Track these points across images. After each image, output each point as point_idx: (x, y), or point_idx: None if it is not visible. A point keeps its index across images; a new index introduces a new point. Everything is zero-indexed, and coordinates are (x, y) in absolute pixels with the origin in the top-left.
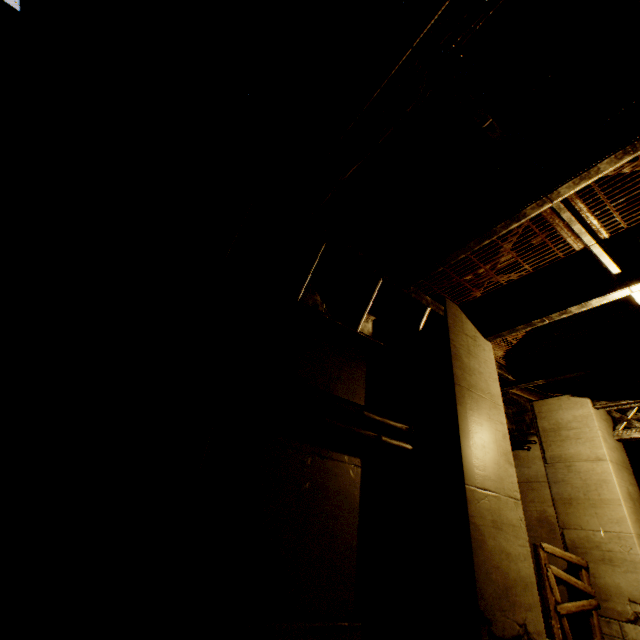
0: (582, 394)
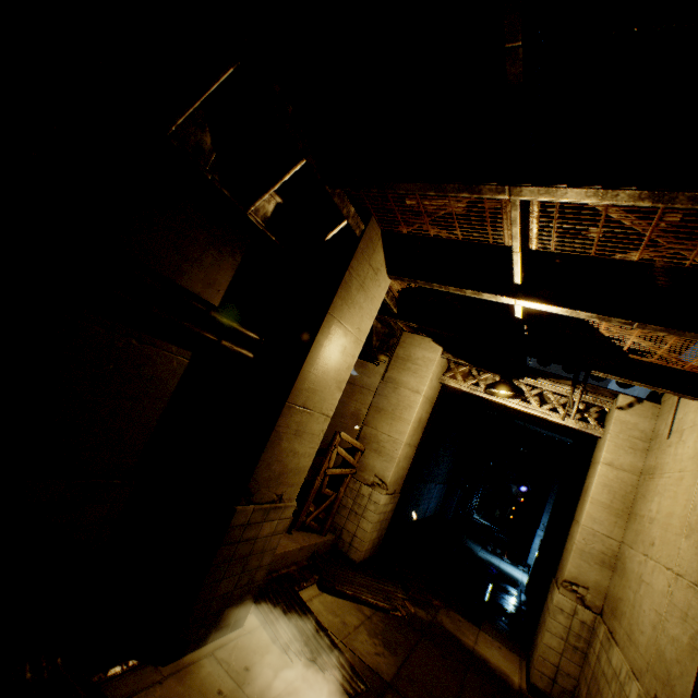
0: (441, 343)
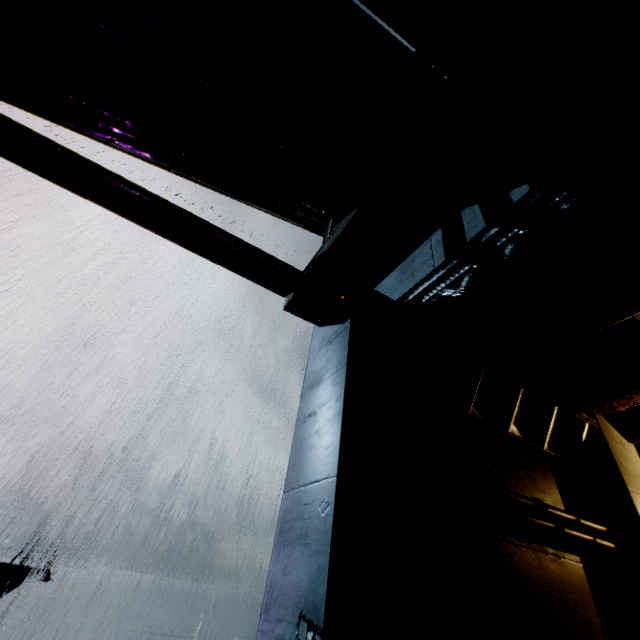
0: None
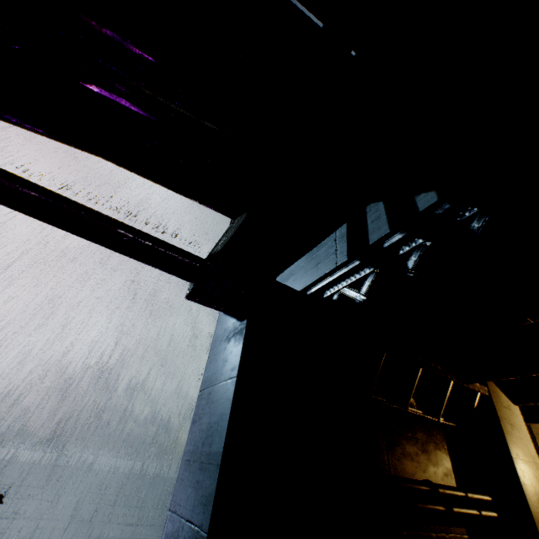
0: None
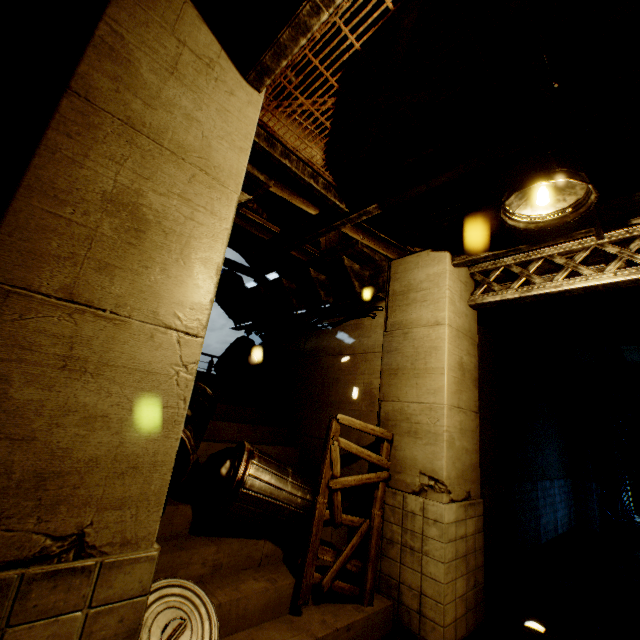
0: (444, 247)
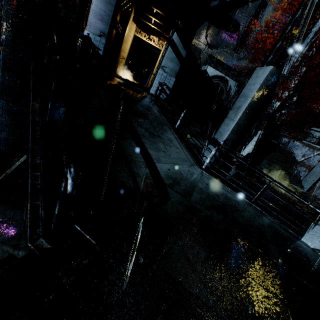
0: (136, 24)
